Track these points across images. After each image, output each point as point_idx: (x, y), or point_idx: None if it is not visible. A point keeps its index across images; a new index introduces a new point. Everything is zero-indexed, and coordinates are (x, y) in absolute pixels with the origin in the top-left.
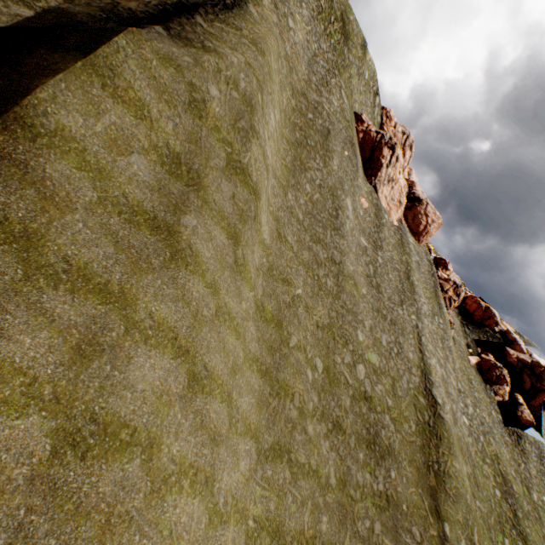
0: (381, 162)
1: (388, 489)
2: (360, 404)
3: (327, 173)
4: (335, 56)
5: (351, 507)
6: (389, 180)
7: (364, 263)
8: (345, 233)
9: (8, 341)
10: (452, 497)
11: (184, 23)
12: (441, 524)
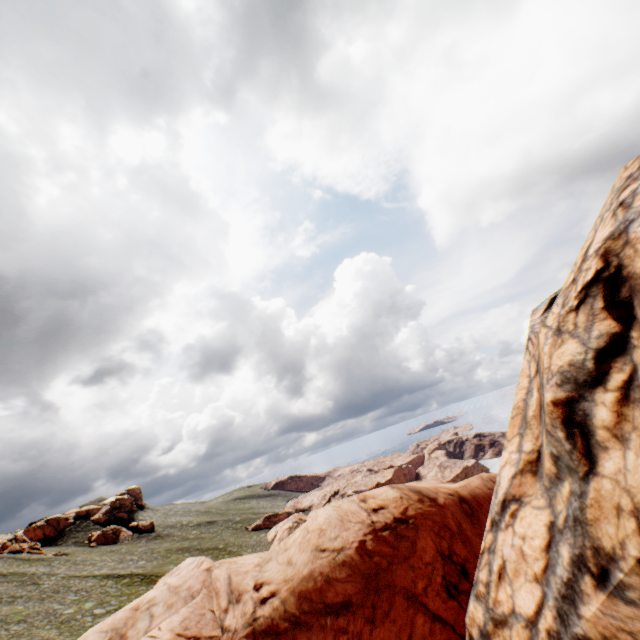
0: None
1: None
2: None
3: None
4: None
5: None
6: None
7: None
8: None
9: None
10: None
11: None
12: None
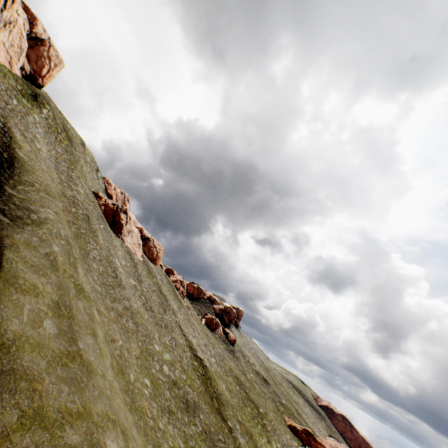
0: (122, 223)
1: (203, 426)
2: (174, 390)
3: (100, 248)
4: (68, 155)
5: None
6: (129, 232)
7: (139, 297)
8: (125, 285)
9: None
10: (226, 405)
11: (7, 200)
12: (227, 423)
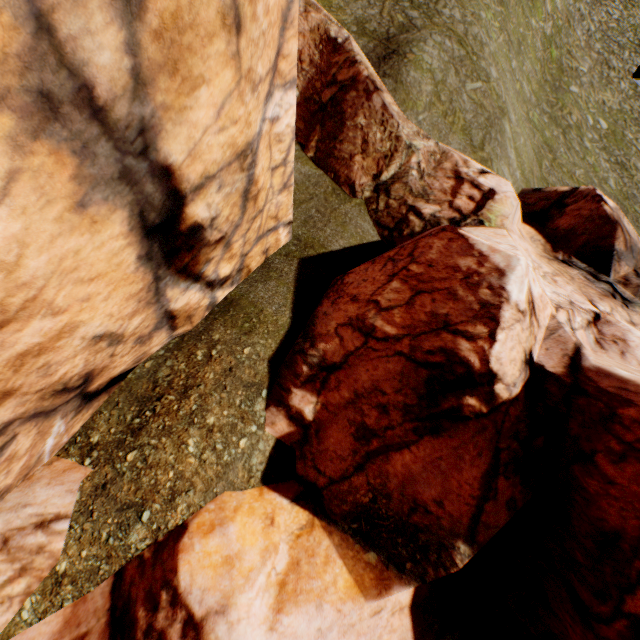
0: None
1: None
2: None
3: (629, 14)
4: None
5: (633, 214)
6: None
7: None
8: None
9: None
10: None
11: None
12: None
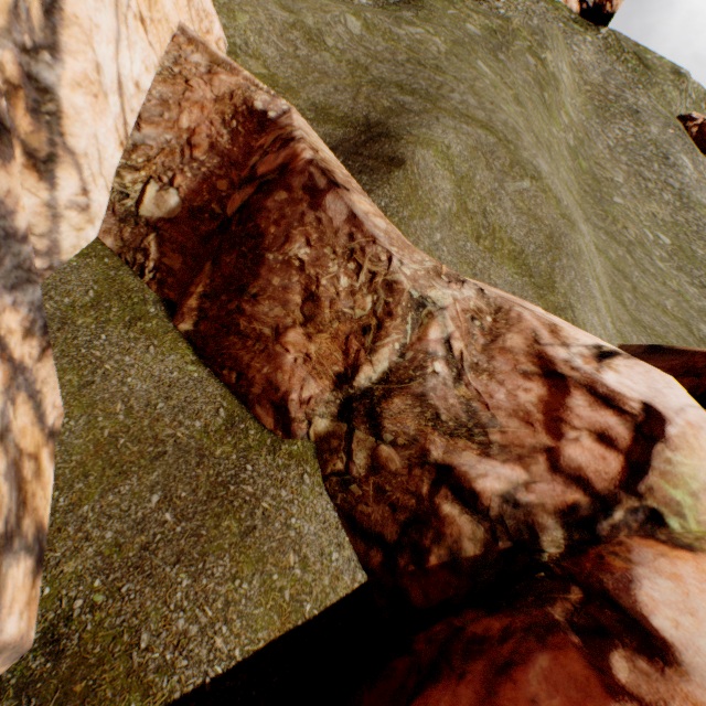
0: None
1: None
2: None
3: (642, 131)
4: (635, 77)
5: None
6: None
7: None
8: (683, 173)
9: (426, 23)
10: None
11: None
12: None
